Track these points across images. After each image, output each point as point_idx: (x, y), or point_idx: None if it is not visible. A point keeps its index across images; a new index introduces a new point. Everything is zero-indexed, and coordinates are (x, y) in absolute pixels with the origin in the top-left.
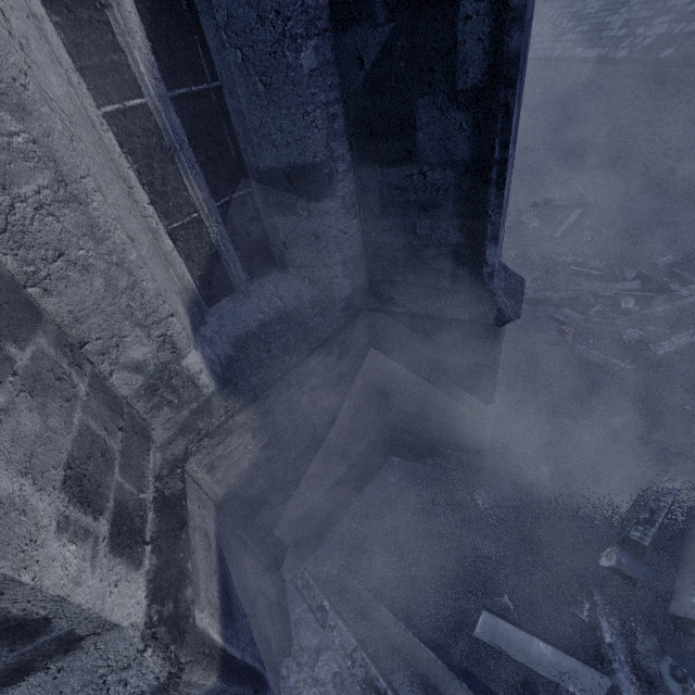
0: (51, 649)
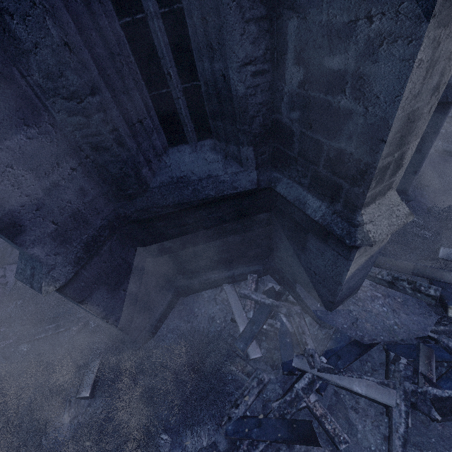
0: (385, 190)
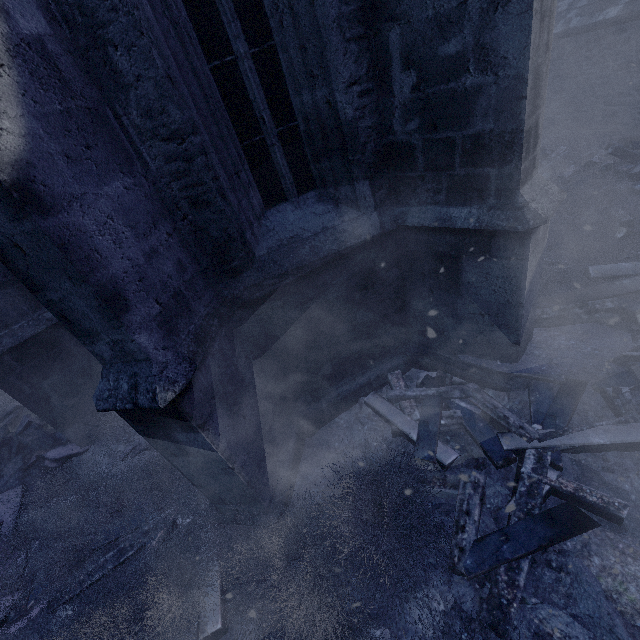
0: (531, 167)
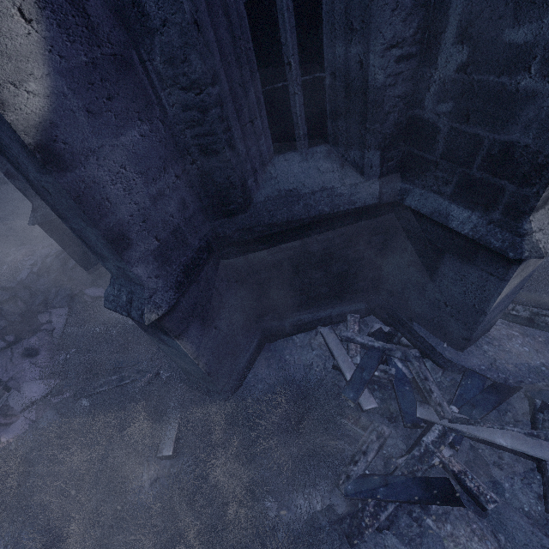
0: None
